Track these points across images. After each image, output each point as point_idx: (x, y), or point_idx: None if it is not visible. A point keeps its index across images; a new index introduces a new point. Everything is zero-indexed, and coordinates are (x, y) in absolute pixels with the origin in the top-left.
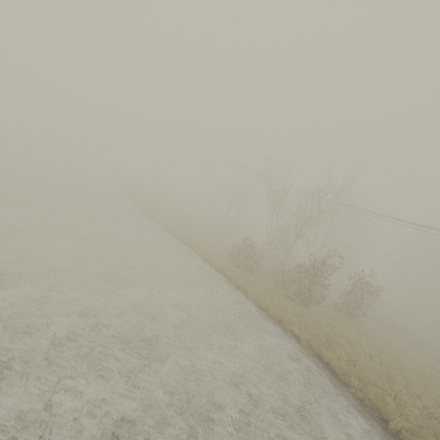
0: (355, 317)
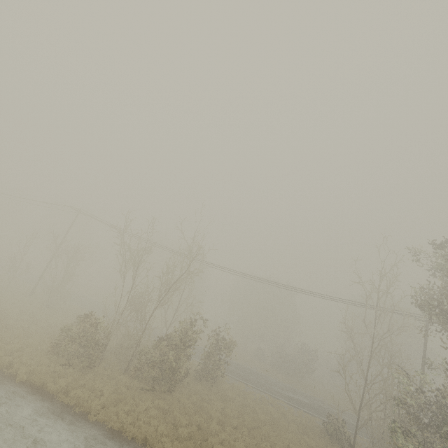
0: (215, 382)
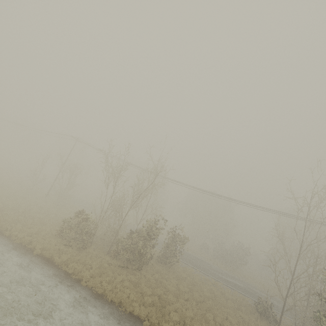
0: (172, 265)
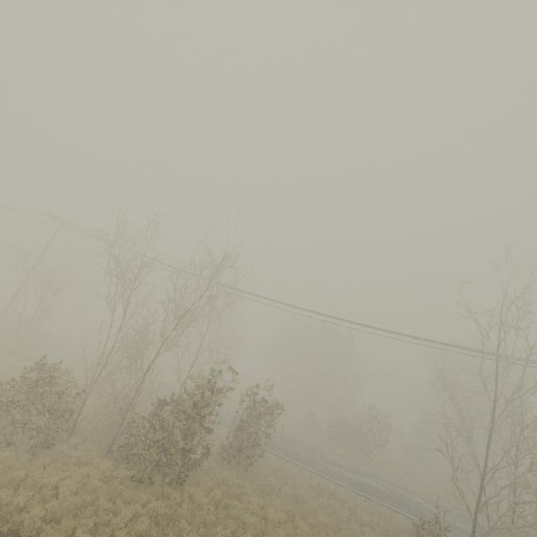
0: (251, 464)
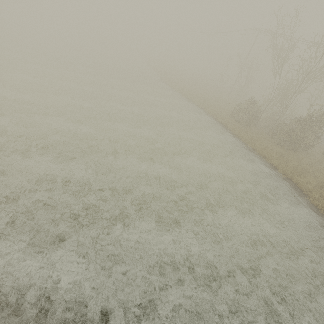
0: None
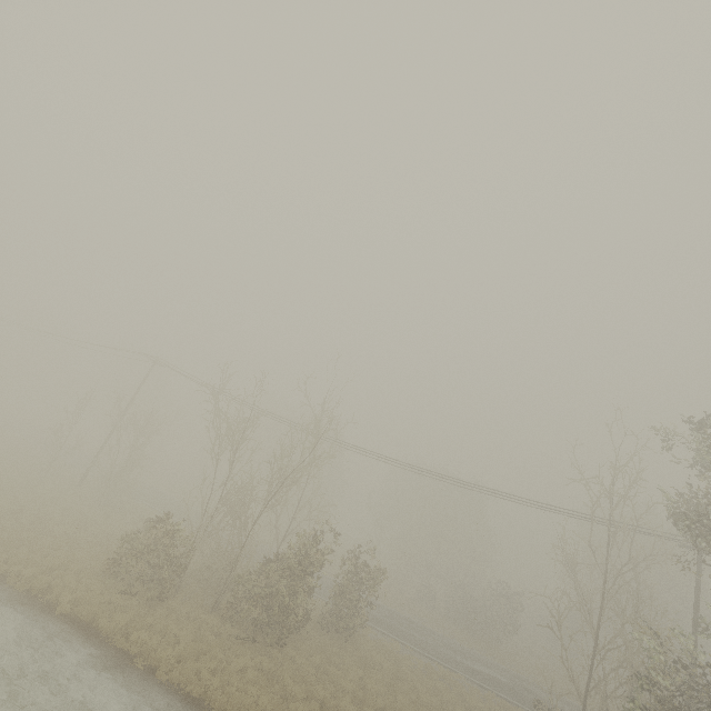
0: (351, 635)
